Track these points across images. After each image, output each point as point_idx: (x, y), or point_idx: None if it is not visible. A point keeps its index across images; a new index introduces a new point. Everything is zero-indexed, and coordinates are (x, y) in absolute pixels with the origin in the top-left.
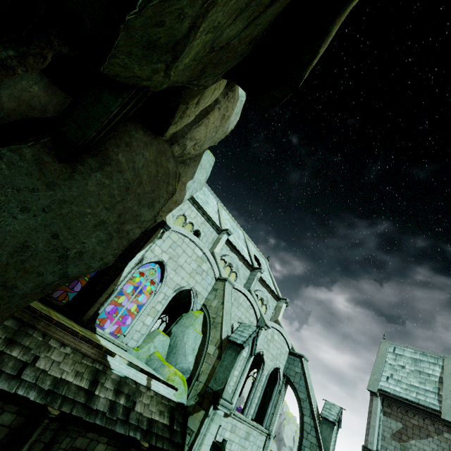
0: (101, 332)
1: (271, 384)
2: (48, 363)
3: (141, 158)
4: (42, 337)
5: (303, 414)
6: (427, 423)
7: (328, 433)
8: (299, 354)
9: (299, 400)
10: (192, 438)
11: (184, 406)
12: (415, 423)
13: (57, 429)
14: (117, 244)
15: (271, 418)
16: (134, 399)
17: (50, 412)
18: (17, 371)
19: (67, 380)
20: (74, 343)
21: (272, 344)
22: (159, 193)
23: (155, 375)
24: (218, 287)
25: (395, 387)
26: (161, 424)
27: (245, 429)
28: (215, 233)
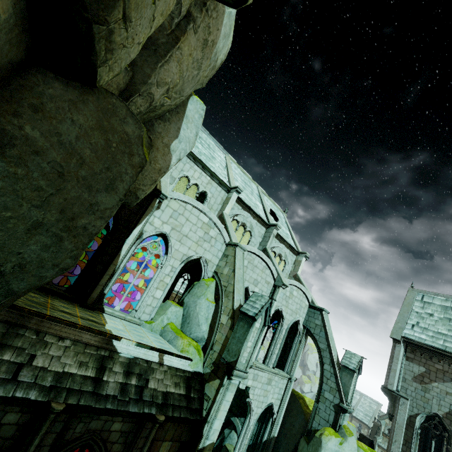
0: (109, 311)
1: (291, 335)
2: (47, 359)
3: (72, 127)
4: (36, 334)
5: (323, 362)
6: None
7: (348, 379)
8: (320, 308)
9: (319, 350)
10: (209, 404)
11: (200, 374)
12: (439, 368)
13: (68, 418)
14: (73, 245)
15: (292, 364)
16: (147, 377)
17: (54, 408)
18: (12, 374)
19: (70, 373)
20: (73, 335)
21: (291, 300)
22: (119, 169)
23: (167, 350)
24: (229, 253)
25: (421, 334)
26: (177, 395)
27: (267, 376)
28: (223, 192)
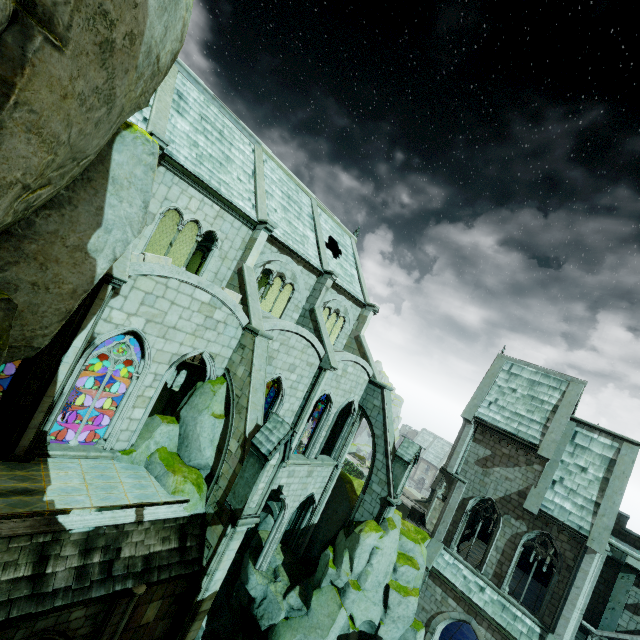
0: (59, 454)
1: (344, 415)
2: None
3: None
4: None
5: (376, 451)
6: (519, 453)
7: (401, 471)
8: (381, 385)
9: (373, 436)
10: (210, 553)
11: (201, 515)
12: (506, 453)
13: None
14: None
15: (341, 450)
16: (118, 545)
17: None
18: None
19: None
20: None
21: (344, 379)
22: None
23: (149, 500)
24: (246, 343)
25: (496, 415)
26: (166, 551)
27: (307, 469)
28: (245, 229)
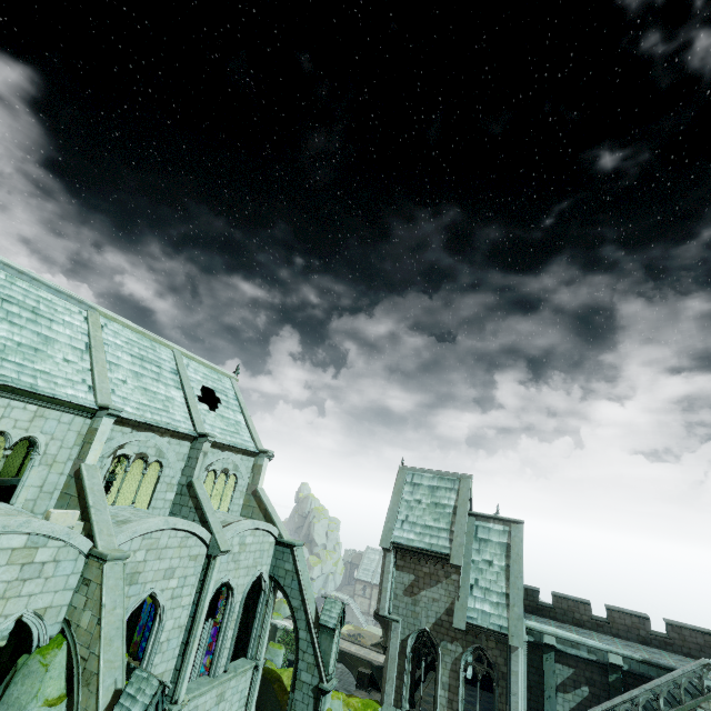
0: None
1: (255, 594)
2: None
3: None
4: None
5: (298, 628)
6: (438, 568)
7: (328, 643)
8: (290, 543)
9: (292, 610)
10: None
11: None
12: (427, 572)
13: None
14: None
15: (258, 642)
16: None
17: None
18: None
19: None
20: None
21: (244, 554)
22: None
23: None
24: (92, 576)
25: (410, 534)
26: None
27: (215, 694)
28: (80, 420)
